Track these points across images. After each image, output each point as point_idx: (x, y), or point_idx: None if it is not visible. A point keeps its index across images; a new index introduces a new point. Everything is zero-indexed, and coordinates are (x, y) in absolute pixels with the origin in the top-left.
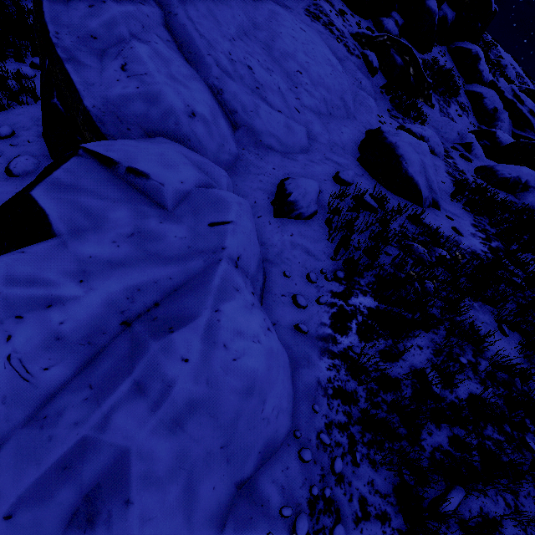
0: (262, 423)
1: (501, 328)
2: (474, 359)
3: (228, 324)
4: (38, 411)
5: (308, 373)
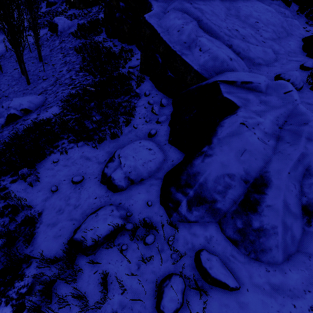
0: None
1: None
2: None
3: None
4: (274, 151)
5: None
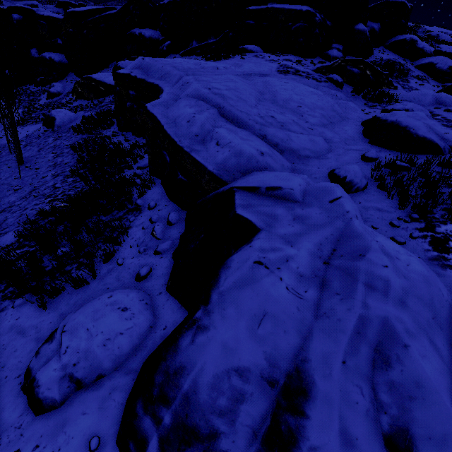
0: (446, 304)
1: None
2: None
3: (388, 247)
4: (316, 313)
5: (444, 280)
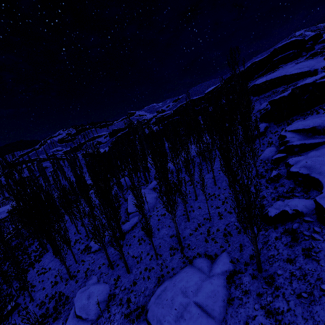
0: None
1: None
2: None
3: None
4: None
5: None
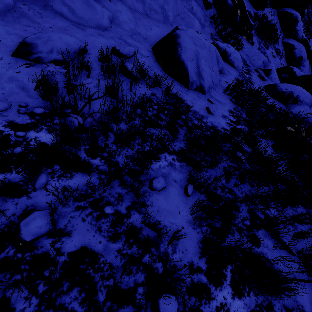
0: None
1: (186, 188)
2: (126, 210)
3: None
4: None
5: None
